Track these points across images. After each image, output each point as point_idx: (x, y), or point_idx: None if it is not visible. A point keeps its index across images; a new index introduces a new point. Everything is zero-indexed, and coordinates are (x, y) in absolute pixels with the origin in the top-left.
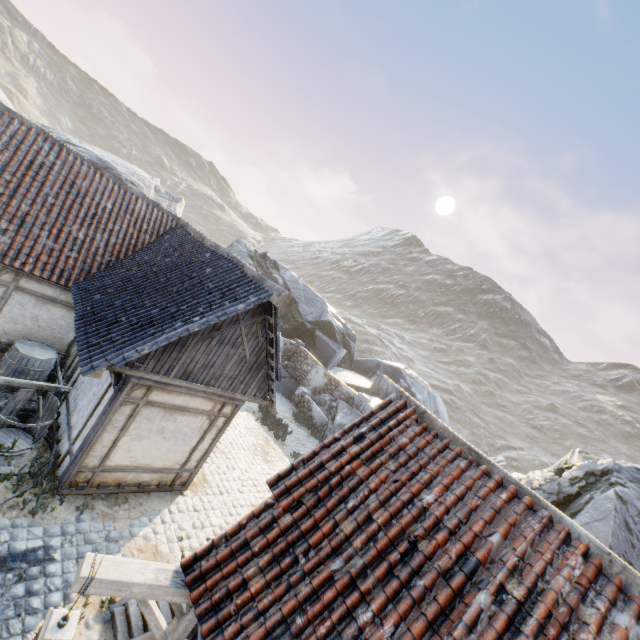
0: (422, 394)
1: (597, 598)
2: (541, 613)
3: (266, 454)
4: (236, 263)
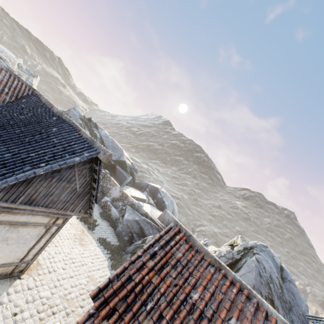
0: (168, 201)
1: None
2: None
3: (82, 240)
4: (75, 127)
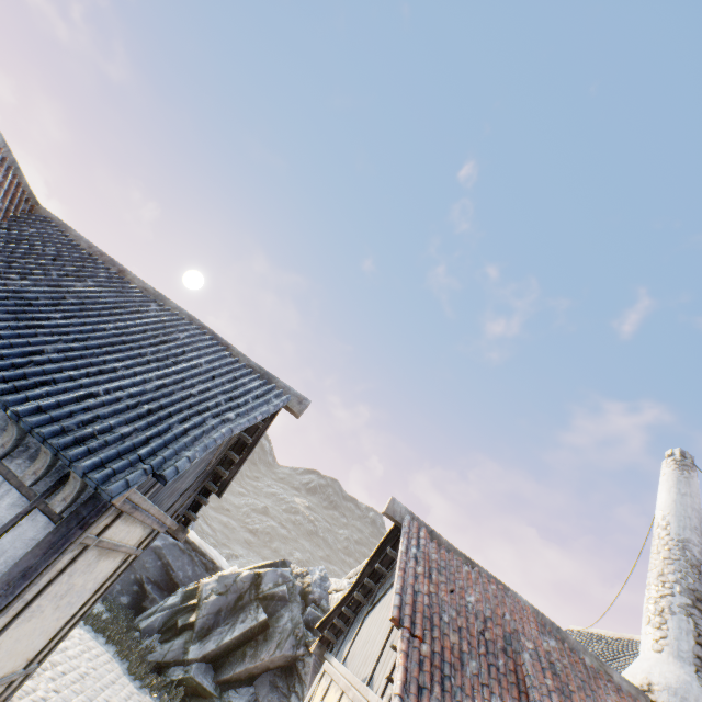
0: None
1: (543, 635)
2: (543, 653)
3: None
4: (213, 337)
